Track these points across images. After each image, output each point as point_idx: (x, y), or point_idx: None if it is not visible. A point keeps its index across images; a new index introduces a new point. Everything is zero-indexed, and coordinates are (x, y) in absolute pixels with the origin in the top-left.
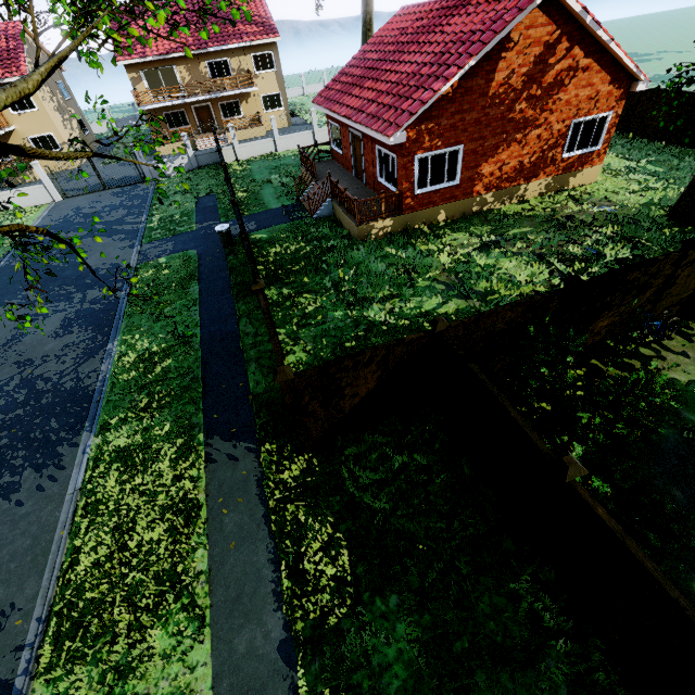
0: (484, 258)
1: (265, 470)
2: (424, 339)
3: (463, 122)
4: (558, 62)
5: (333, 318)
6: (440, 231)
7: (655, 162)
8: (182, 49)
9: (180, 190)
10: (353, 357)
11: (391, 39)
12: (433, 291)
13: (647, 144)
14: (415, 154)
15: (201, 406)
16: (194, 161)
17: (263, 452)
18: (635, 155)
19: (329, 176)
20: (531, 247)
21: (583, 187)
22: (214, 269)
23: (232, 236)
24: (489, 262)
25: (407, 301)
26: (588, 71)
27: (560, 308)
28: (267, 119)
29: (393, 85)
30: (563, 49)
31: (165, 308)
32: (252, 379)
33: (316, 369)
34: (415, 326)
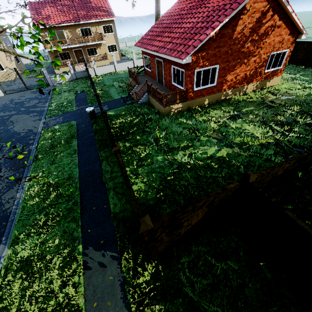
0: (235, 124)
1: (125, 275)
2: (238, 186)
3: (219, 52)
4: (267, 22)
5: (157, 160)
6: (206, 110)
7: (303, 75)
8: (67, 22)
9: (67, 90)
10: (193, 204)
11: (175, 13)
12: (211, 143)
13: (296, 67)
14: (195, 69)
15: (79, 223)
16: (74, 75)
17: (123, 259)
18: (293, 72)
19: (146, 81)
20: (257, 117)
21: (273, 87)
22: (86, 132)
23: (95, 113)
24: (237, 126)
25: (198, 149)
26: (280, 27)
27: (311, 159)
28: (110, 57)
29: (181, 33)
30: (269, 15)
31: (57, 156)
32: (112, 202)
33: (168, 216)
34: (206, 165)
